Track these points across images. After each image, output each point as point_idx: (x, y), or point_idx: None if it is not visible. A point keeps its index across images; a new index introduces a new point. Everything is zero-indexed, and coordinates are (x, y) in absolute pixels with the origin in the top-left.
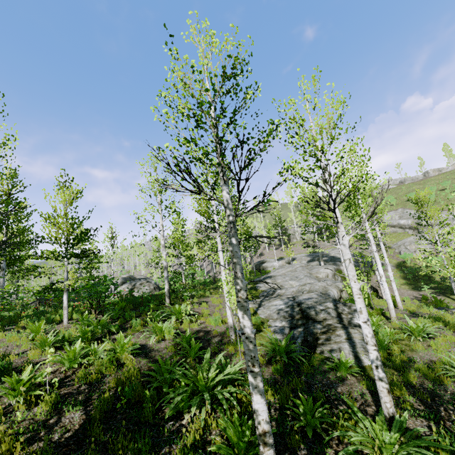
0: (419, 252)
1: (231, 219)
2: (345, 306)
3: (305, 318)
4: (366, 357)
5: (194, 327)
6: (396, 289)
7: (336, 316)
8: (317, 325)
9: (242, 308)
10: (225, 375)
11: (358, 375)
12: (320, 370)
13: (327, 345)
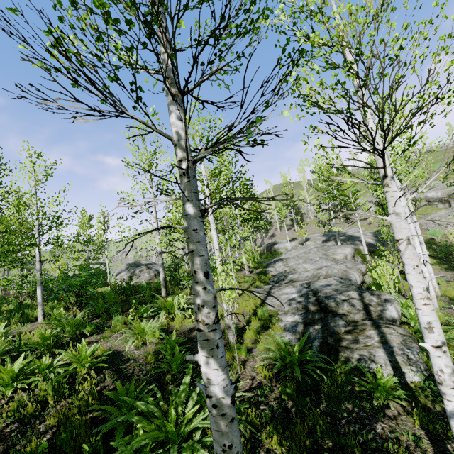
0: (451, 228)
1: (184, 167)
2: (372, 295)
3: (323, 311)
4: (410, 370)
5: (187, 324)
6: (432, 272)
7: (363, 309)
8: (339, 322)
9: (204, 345)
10: None
11: (403, 399)
12: (347, 390)
13: (354, 349)
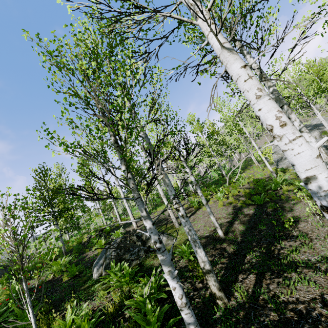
0: None
1: None
2: None
3: None
4: None
5: (251, 180)
6: None
7: None
8: None
9: None
10: (284, 179)
11: None
12: None
13: None
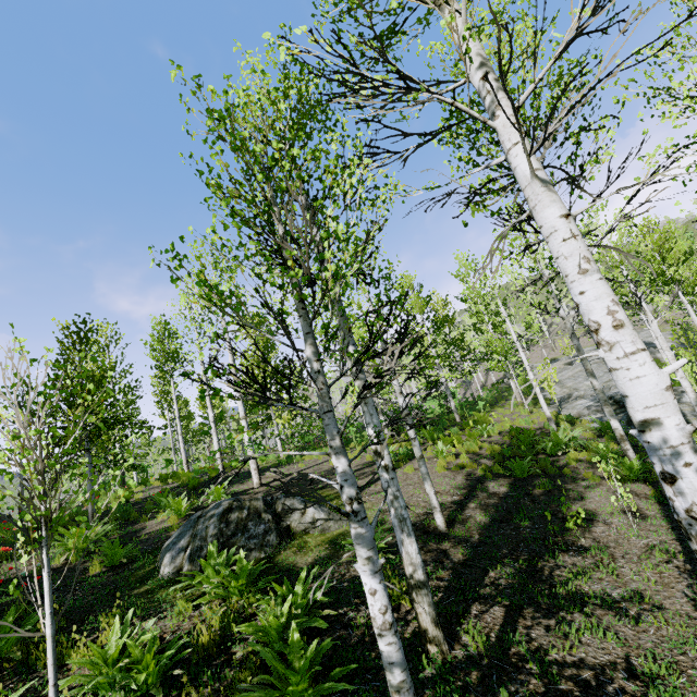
0: None
1: (570, 326)
2: None
3: (622, 408)
4: None
5: (507, 428)
6: None
7: None
8: None
9: (591, 376)
10: (572, 436)
11: None
12: None
13: None
